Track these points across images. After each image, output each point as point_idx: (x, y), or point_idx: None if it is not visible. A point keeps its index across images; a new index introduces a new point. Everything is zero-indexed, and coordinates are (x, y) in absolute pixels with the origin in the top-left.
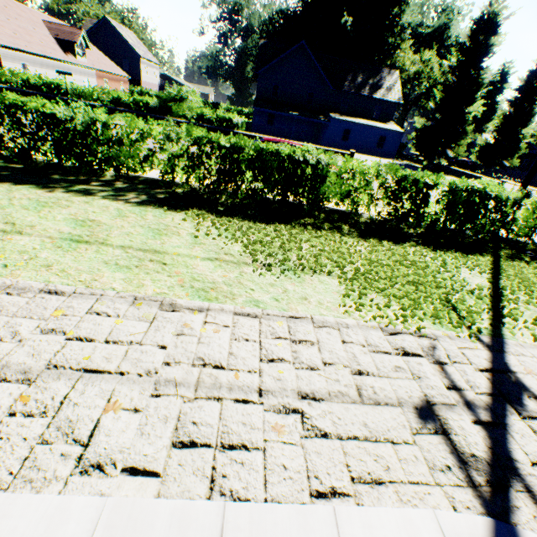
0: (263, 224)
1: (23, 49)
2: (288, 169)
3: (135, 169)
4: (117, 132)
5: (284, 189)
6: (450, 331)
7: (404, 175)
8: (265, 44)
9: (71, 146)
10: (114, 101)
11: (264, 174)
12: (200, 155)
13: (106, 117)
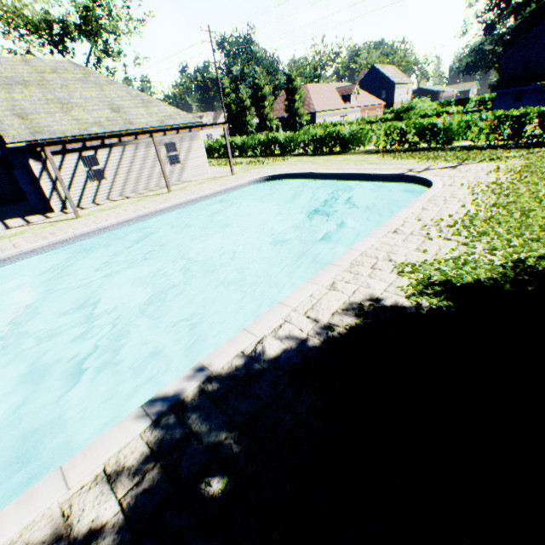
0: (408, 153)
1: (325, 110)
2: (428, 129)
3: (364, 145)
4: (360, 133)
5: (428, 139)
6: (449, 164)
7: (499, 115)
8: (520, 23)
9: (344, 141)
10: (367, 123)
11: (417, 134)
12: (389, 133)
13: (357, 128)
